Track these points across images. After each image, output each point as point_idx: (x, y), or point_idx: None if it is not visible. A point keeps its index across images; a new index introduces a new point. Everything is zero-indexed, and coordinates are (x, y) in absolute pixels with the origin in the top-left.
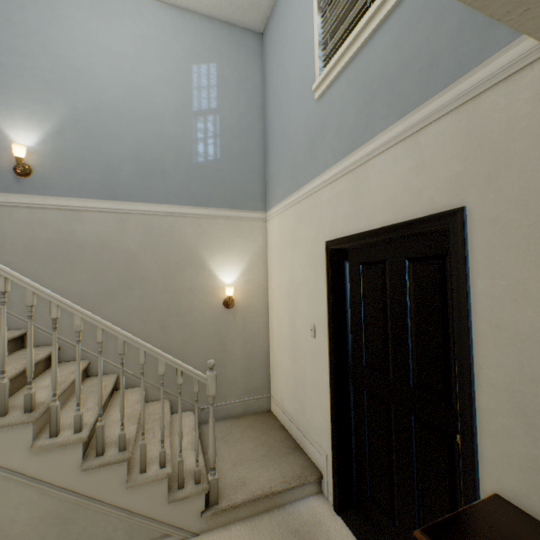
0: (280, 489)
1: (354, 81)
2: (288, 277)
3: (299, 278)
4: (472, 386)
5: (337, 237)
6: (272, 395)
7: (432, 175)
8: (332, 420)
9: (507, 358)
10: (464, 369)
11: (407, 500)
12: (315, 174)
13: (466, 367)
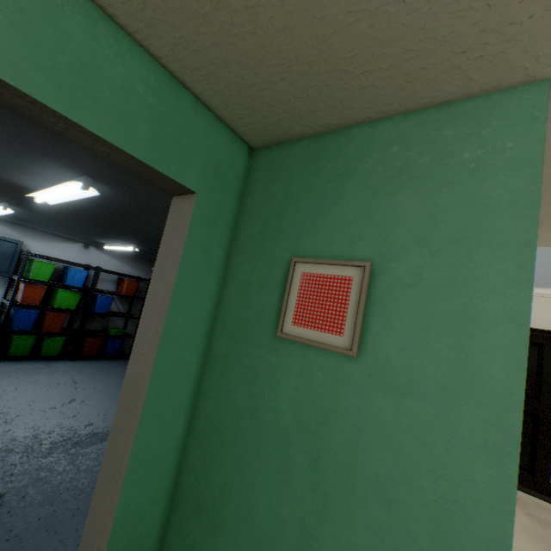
0: None
1: (544, 255)
2: None
3: None
4: None
5: None
6: None
7: None
8: None
9: None
10: None
11: (544, 460)
12: None
13: None
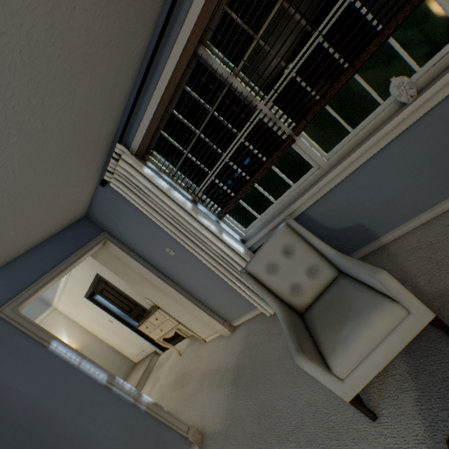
0: (146, 368)
1: None
2: (88, 316)
3: (91, 312)
4: (131, 297)
5: (86, 293)
6: (131, 357)
7: (87, 269)
8: (139, 334)
9: (128, 289)
10: (128, 296)
11: None
12: (59, 282)
13: (128, 295)
